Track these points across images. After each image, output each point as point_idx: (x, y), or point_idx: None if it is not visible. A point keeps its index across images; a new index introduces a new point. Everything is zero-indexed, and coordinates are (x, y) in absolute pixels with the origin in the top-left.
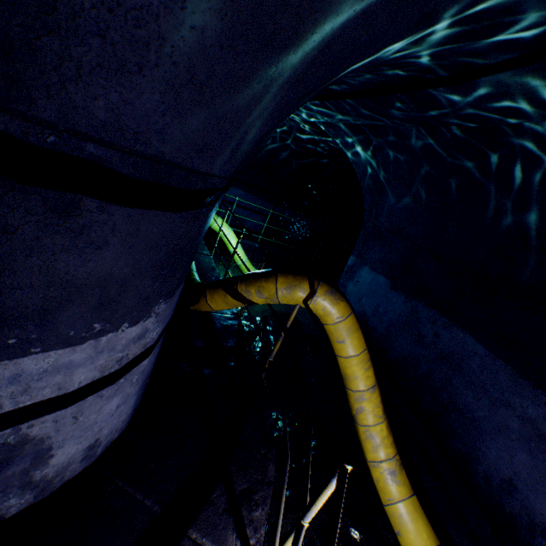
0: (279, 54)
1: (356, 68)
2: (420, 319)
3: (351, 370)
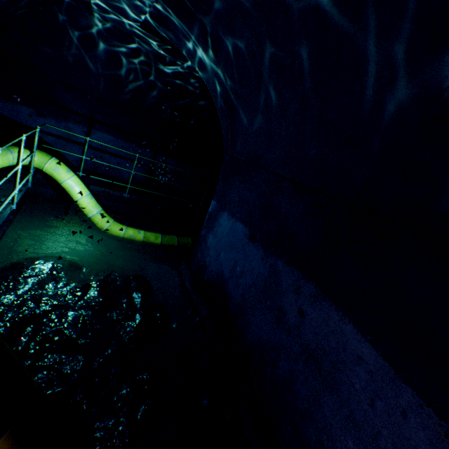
0: None
1: None
2: (280, 285)
3: None
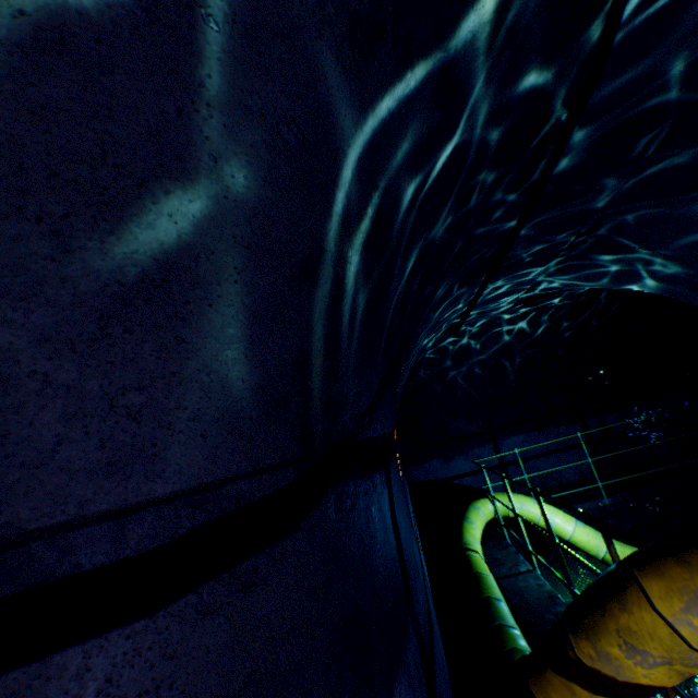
0: (113, 247)
1: (385, 185)
2: None
3: None
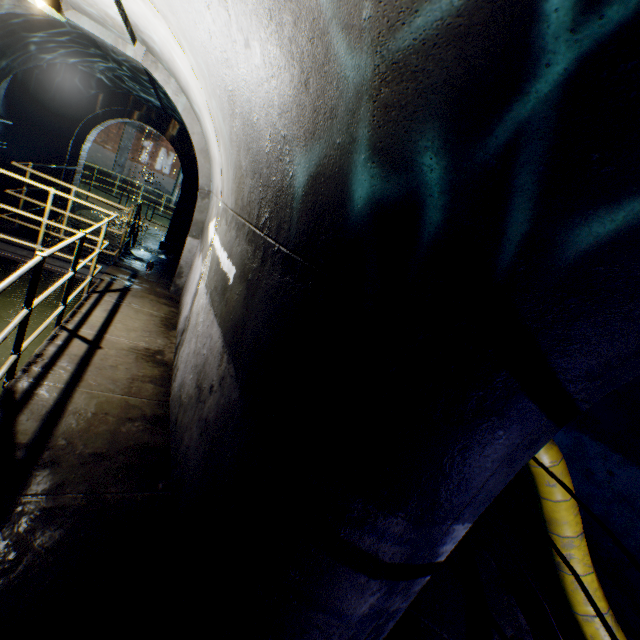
0: None
1: None
2: (587, 453)
3: (560, 514)
